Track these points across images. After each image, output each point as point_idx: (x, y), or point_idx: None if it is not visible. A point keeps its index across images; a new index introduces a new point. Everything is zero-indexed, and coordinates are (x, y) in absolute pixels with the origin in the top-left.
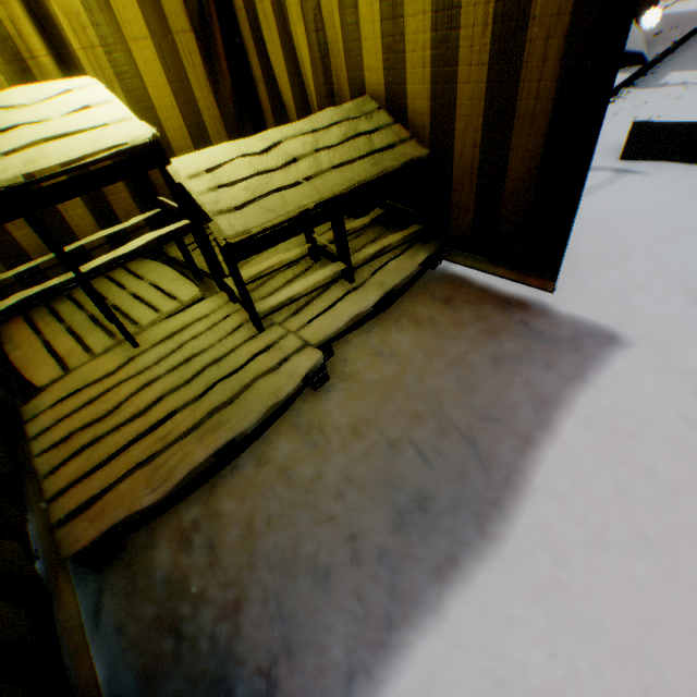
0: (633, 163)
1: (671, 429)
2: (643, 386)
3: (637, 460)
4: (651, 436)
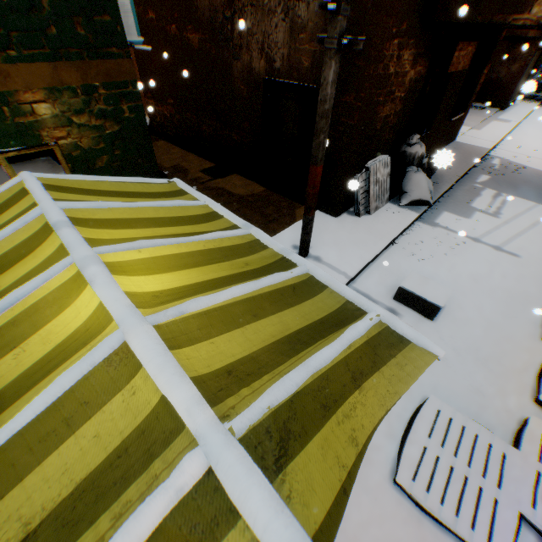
0: (398, 305)
1: (354, 523)
2: (351, 493)
3: (336, 540)
4: (345, 527)
